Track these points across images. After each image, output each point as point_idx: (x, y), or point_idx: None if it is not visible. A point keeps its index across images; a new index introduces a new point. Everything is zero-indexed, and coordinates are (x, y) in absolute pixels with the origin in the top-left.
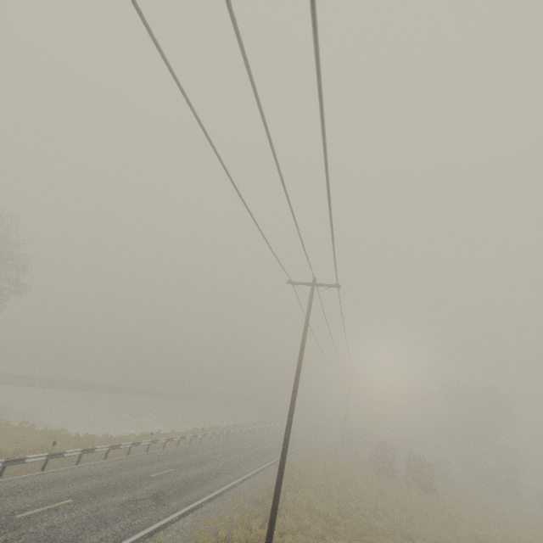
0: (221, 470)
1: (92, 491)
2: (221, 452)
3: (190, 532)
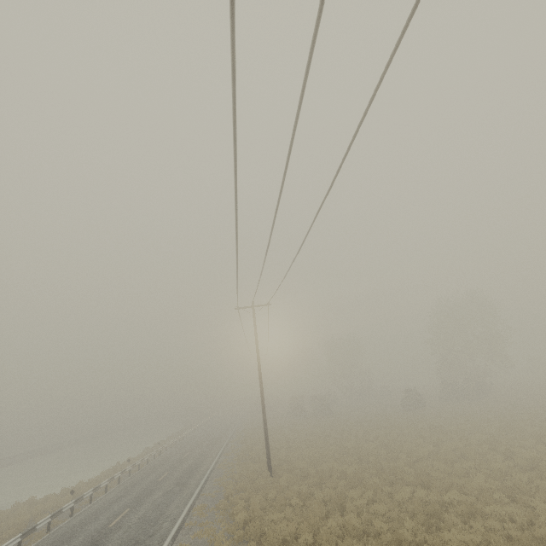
0: (200, 458)
1: (134, 501)
2: (186, 452)
3: (217, 486)
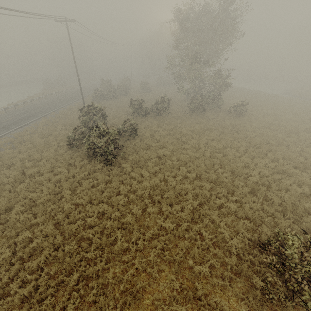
0: None
1: None
2: None
3: None
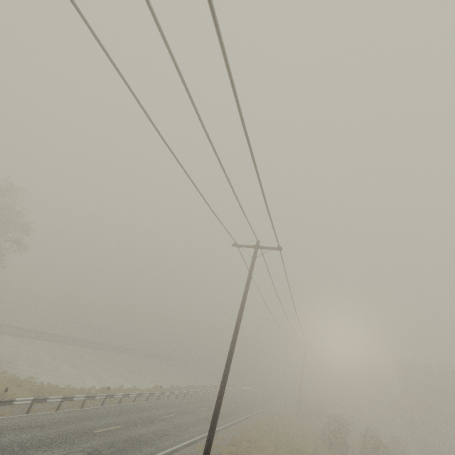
0: (169, 431)
1: (26, 444)
2: (174, 412)
3: None
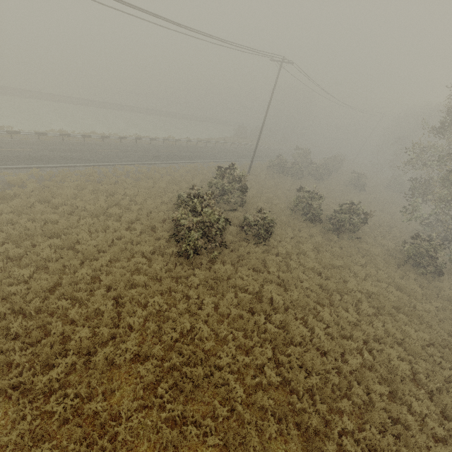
0: None
1: None
2: None
3: None
